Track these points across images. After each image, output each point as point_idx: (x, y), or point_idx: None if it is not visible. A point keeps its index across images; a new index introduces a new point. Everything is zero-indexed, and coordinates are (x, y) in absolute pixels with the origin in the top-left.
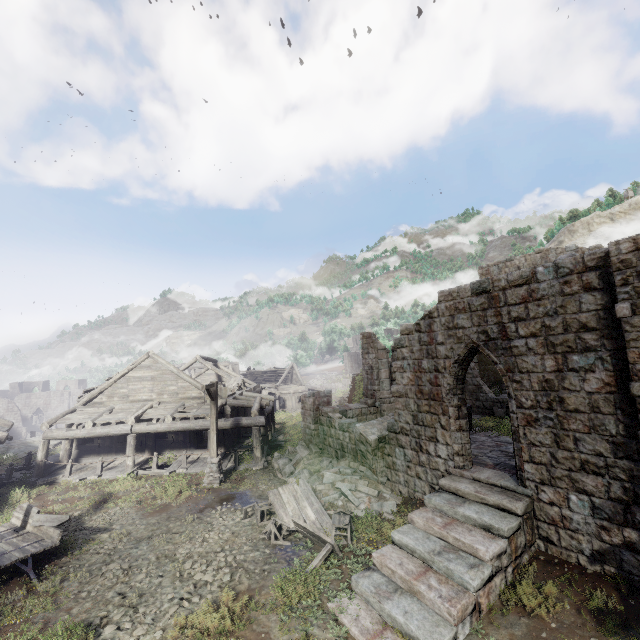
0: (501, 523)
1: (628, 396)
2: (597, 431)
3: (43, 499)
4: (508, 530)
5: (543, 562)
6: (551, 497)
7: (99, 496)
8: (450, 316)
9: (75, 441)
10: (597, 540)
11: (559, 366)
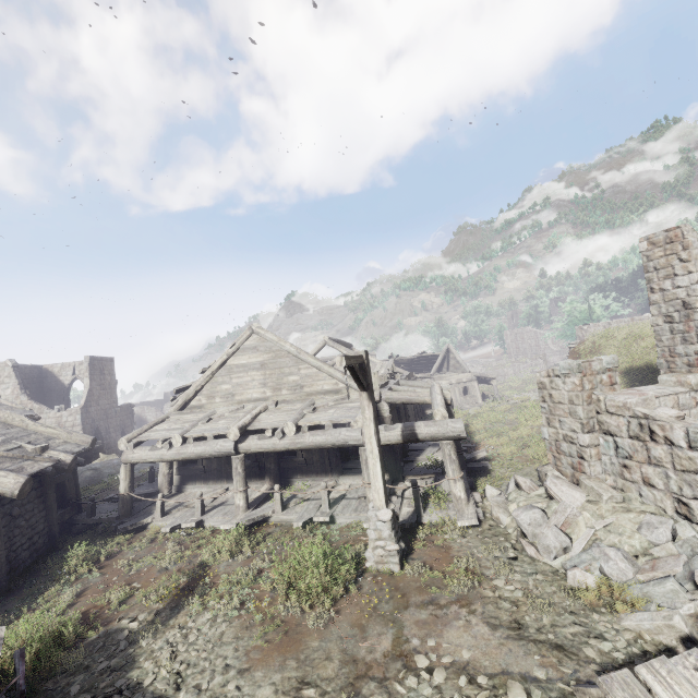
0: None
1: None
2: None
3: (113, 566)
4: None
5: None
6: None
7: (187, 571)
8: None
9: (175, 462)
10: None
11: None
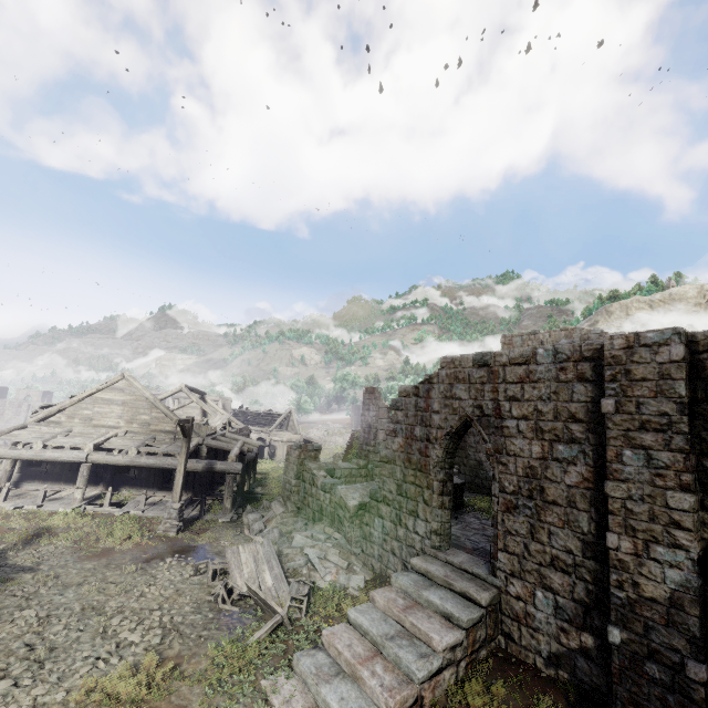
0: (462, 613)
1: (603, 495)
2: (570, 527)
3: None
4: (468, 621)
5: (500, 660)
6: (519, 591)
7: (33, 530)
8: (449, 384)
9: (19, 462)
10: (556, 642)
11: (544, 454)
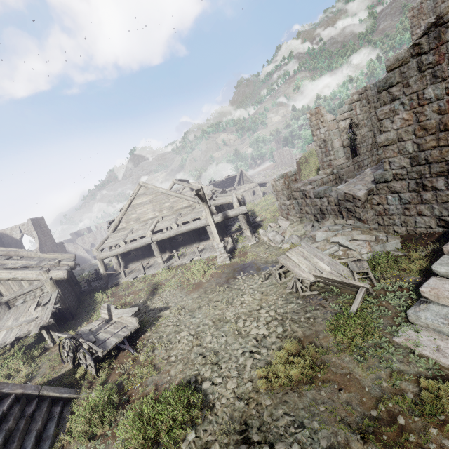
0: None
1: None
2: None
3: (116, 296)
4: None
5: None
6: None
7: (150, 286)
8: None
9: (119, 256)
10: None
11: None
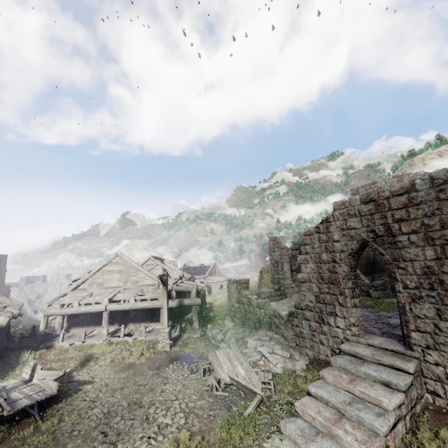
0: (398, 380)
1: None
2: None
3: (44, 359)
4: (404, 385)
5: (433, 412)
6: (436, 359)
7: (83, 357)
8: (343, 220)
9: (66, 317)
10: None
11: (438, 255)
